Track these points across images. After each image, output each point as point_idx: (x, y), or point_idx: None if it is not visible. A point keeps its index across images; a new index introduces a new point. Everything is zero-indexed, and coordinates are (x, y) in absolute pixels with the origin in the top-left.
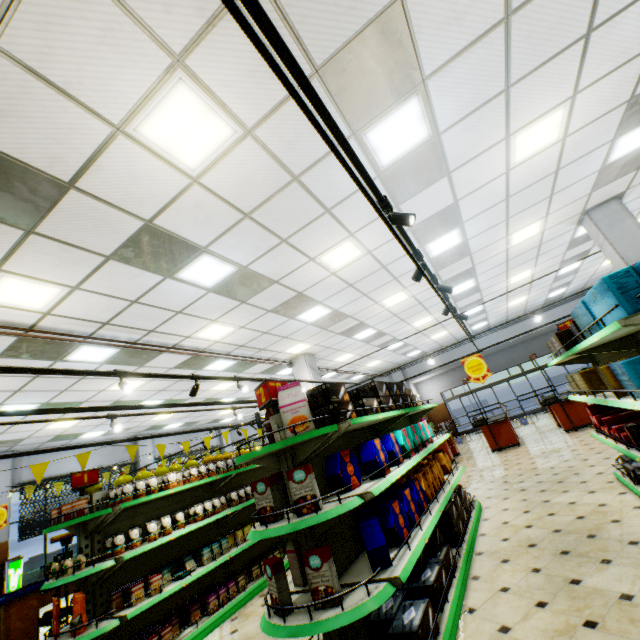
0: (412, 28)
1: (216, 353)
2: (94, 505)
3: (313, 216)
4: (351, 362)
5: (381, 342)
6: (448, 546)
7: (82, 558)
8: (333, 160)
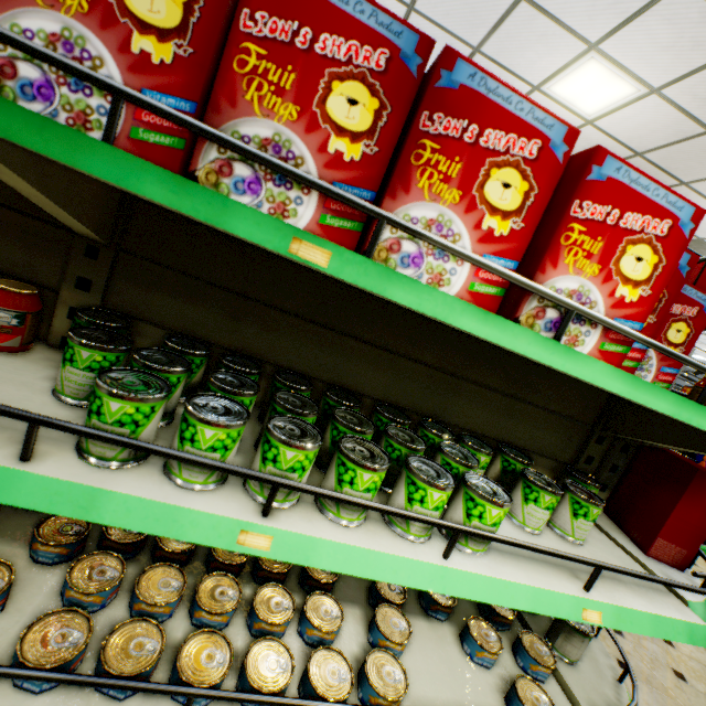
0: None
1: None
2: None
3: None
4: None
5: None
6: None
7: None
8: None
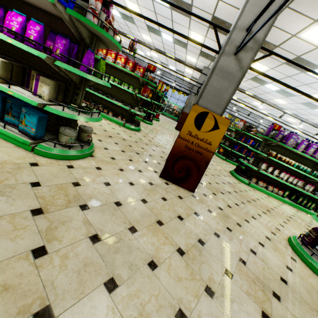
0: (306, 60)
1: (280, 107)
2: None
3: (300, 84)
4: None
5: None
6: None
7: None
8: (299, 75)
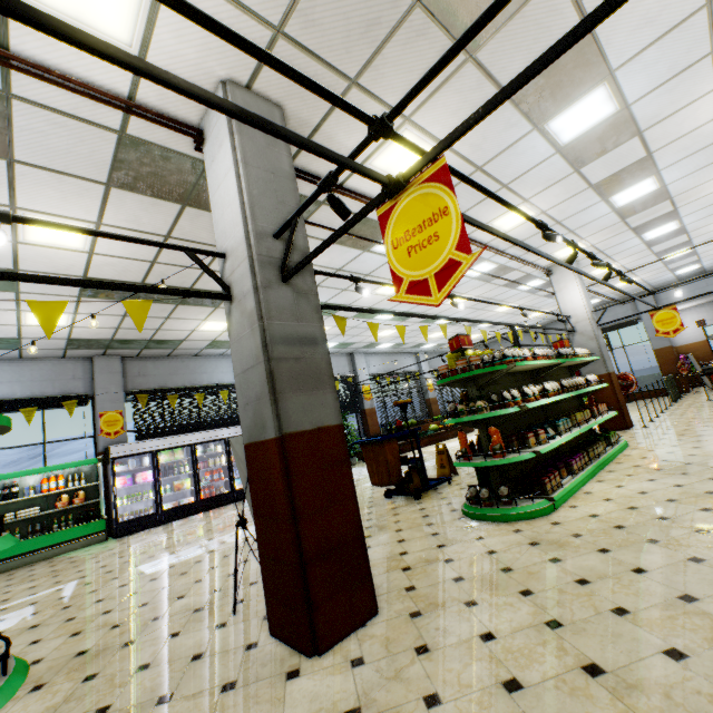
0: None
1: (496, 249)
2: (493, 360)
3: None
4: (637, 268)
5: (665, 247)
6: None
7: (485, 403)
8: None
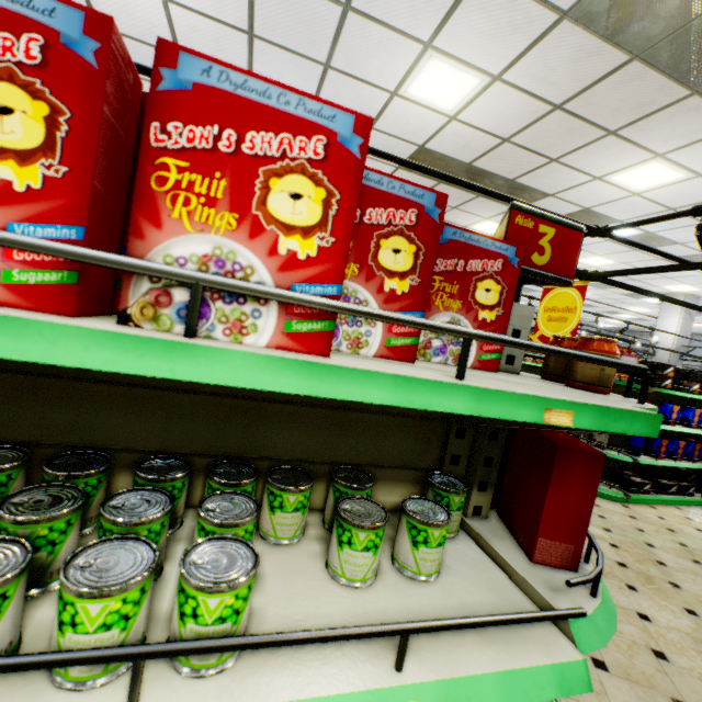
0: None
1: None
2: None
3: None
4: None
5: None
6: (694, 485)
7: None
8: None
